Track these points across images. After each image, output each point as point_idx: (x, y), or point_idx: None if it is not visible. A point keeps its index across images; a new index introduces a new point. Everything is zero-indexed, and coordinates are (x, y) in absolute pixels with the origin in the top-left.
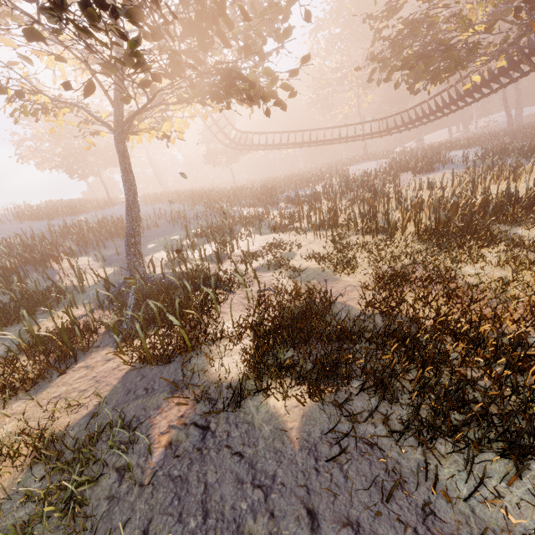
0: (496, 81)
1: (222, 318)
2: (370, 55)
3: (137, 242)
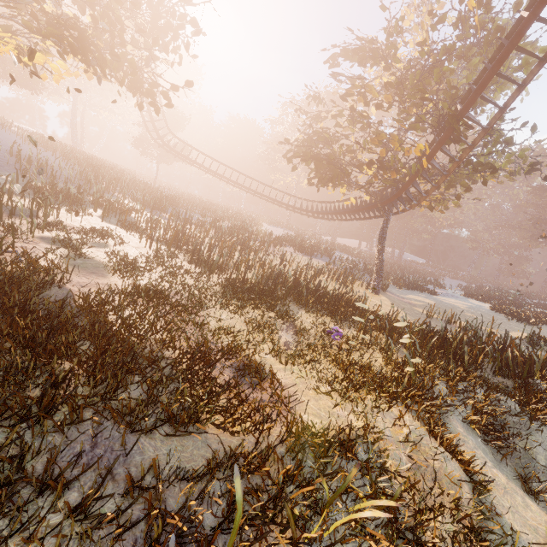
0: (367, 211)
1: None
2: (295, 139)
3: None
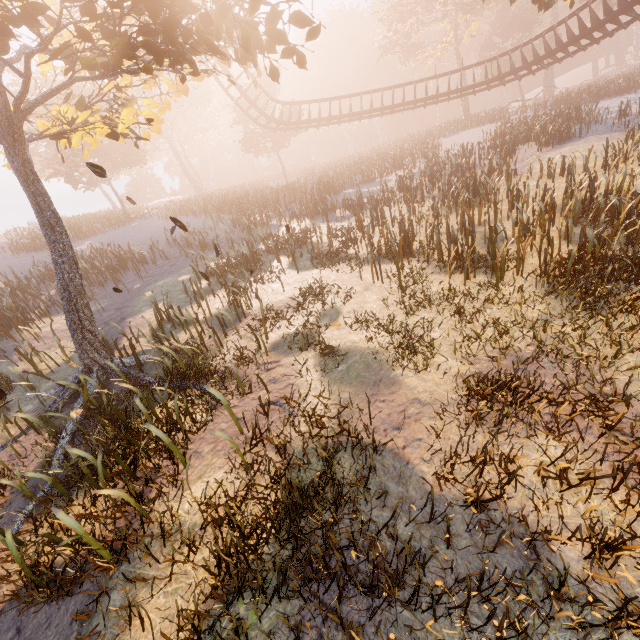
0: None
1: (192, 469)
2: None
3: (83, 318)
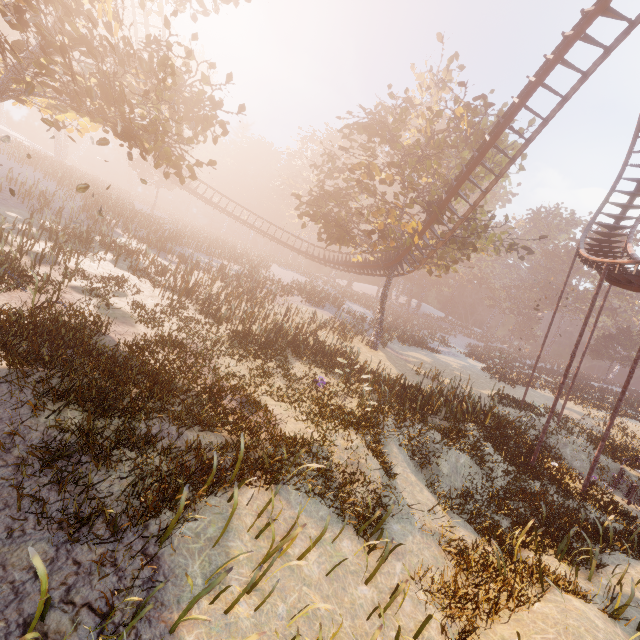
0: (374, 268)
1: None
2: (309, 192)
3: None
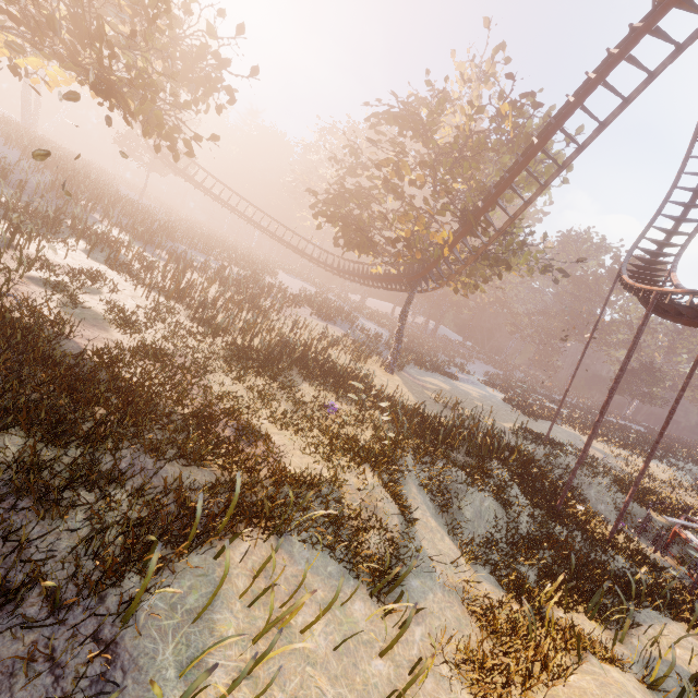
0: (394, 282)
1: None
2: (327, 189)
3: None
